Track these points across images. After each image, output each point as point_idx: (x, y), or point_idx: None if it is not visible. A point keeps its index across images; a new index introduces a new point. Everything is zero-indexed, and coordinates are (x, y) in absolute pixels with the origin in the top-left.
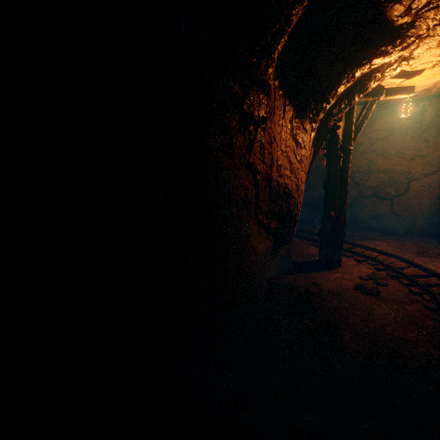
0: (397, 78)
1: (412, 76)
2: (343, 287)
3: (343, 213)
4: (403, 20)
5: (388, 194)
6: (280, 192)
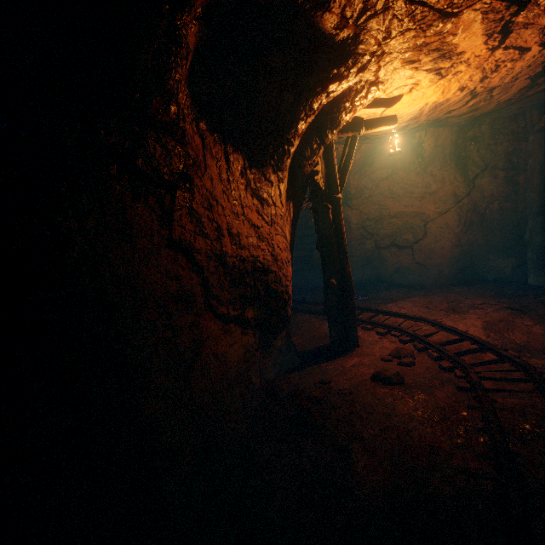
0: (376, 107)
1: (391, 104)
2: (359, 380)
3: (347, 278)
4: (345, 34)
5: (406, 241)
6: (248, 268)
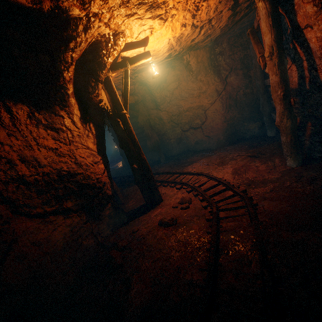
0: (136, 48)
1: (145, 44)
2: (152, 227)
3: (144, 162)
4: (47, 7)
5: (197, 124)
6: (54, 178)
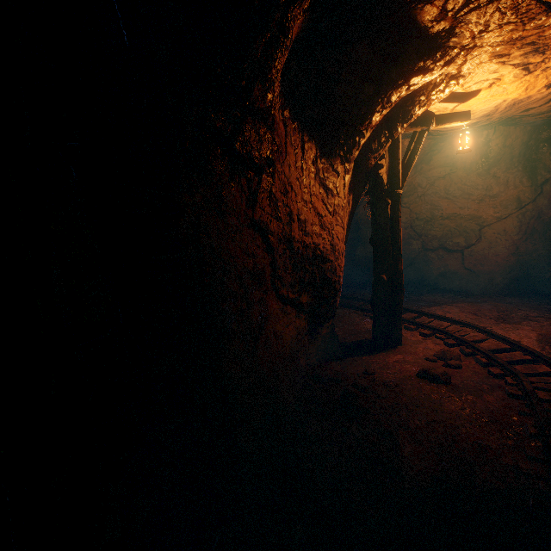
0: (448, 101)
1: (466, 99)
2: (403, 375)
3: (398, 275)
4: (440, 27)
5: (457, 245)
6: (309, 255)
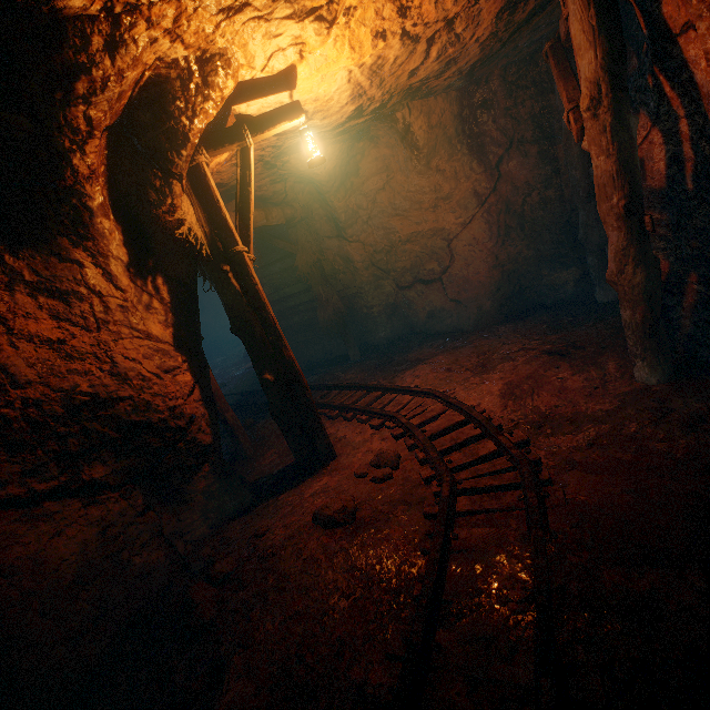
0: (269, 93)
1: (290, 83)
2: (298, 525)
3: (289, 367)
4: None
5: (432, 272)
6: (55, 411)
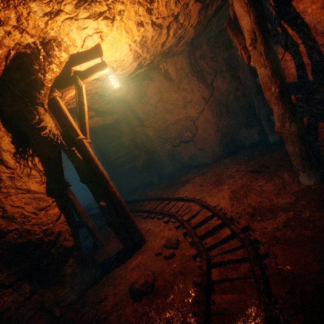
0: (90, 59)
1: (99, 53)
2: (121, 294)
3: (113, 196)
4: None
5: (188, 137)
6: None
